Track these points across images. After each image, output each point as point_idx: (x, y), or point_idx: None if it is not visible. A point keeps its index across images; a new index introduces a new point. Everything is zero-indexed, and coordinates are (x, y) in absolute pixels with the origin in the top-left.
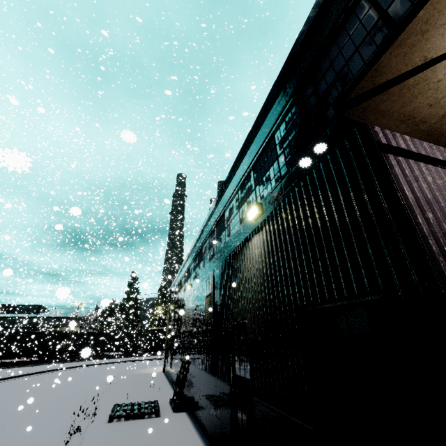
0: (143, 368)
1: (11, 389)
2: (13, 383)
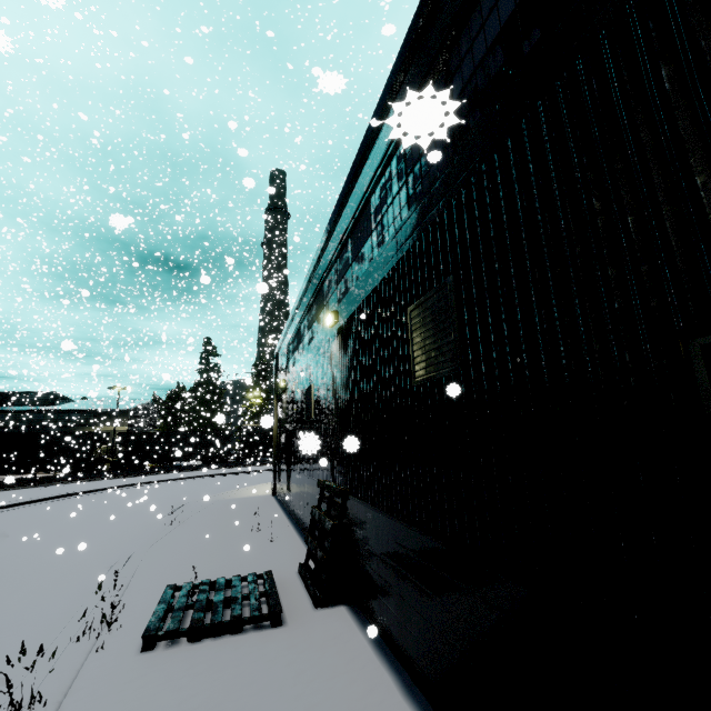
0: (236, 489)
1: None
2: None
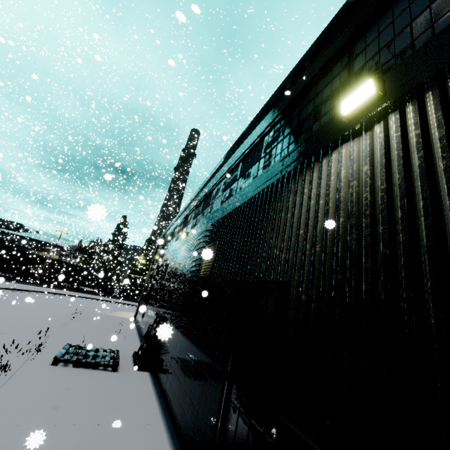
0: (113, 311)
1: None
2: None
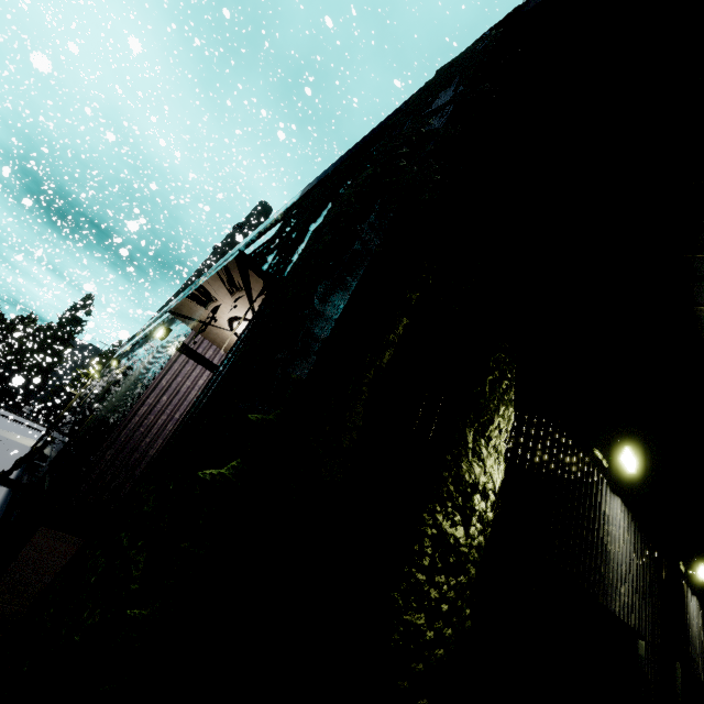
0: (6, 430)
1: None
2: None
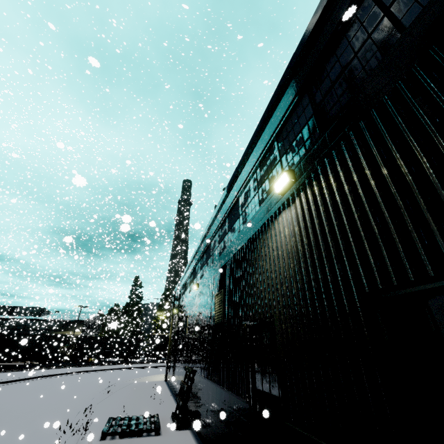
0: (143, 376)
1: (3, 395)
2: (7, 388)
